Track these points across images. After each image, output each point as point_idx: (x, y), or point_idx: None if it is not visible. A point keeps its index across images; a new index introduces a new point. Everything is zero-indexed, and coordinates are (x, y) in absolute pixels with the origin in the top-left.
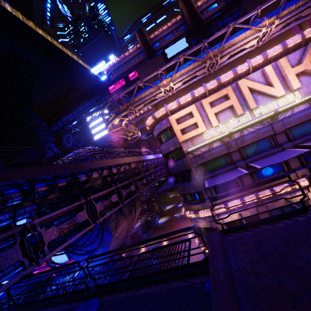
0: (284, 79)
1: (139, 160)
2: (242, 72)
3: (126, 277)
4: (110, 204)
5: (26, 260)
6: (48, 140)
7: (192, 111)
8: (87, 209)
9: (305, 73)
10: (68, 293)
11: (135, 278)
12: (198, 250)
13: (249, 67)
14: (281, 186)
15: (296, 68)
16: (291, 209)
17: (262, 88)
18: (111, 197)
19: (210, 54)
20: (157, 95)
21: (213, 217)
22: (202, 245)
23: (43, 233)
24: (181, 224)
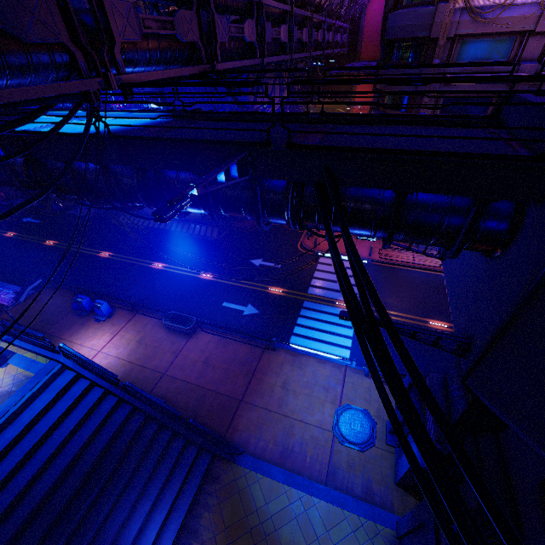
0: None
1: None
2: None
3: None
4: (274, 43)
5: (203, 49)
6: None
7: None
8: (257, 22)
9: None
10: (276, 113)
11: (383, 116)
12: None
13: None
14: None
15: None
16: None
17: None
18: (281, 28)
19: None
20: None
21: (543, 65)
22: None
23: (215, 17)
24: None
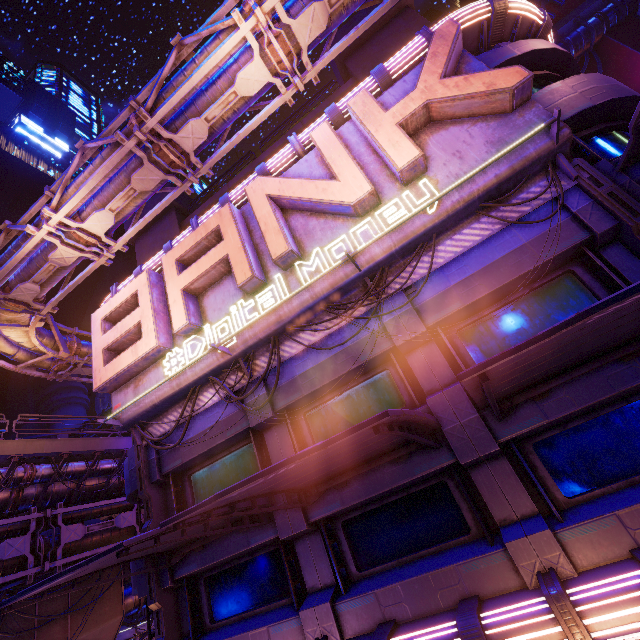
0: (380, 156)
1: (76, 449)
2: (284, 169)
3: None
4: None
5: None
6: (70, 399)
7: (138, 291)
8: None
9: (444, 117)
10: None
11: None
12: None
13: (295, 151)
14: (420, 638)
15: (397, 107)
16: None
17: (305, 189)
18: None
19: (133, 122)
20: (52, 256)
21: None
22: None
23: None
24: None
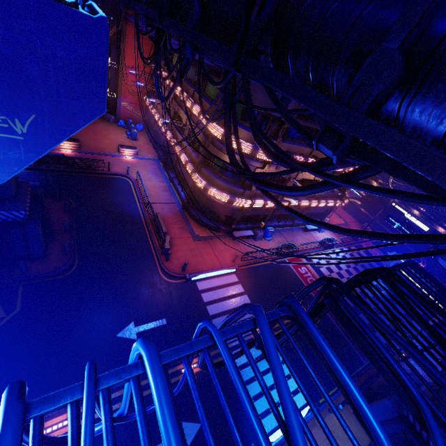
0: None
1: None
2: None
3: (27, 205)
4: None
5: None
6: None
7: None
8: None
9: None
10: None
11: None
12: (153, 184)
13: None
14: None
15: None
16: (306, 183)
17: None
18: None
19: None
20: None
21: None
22: (214, 188)
23: None
24: (93, 125)
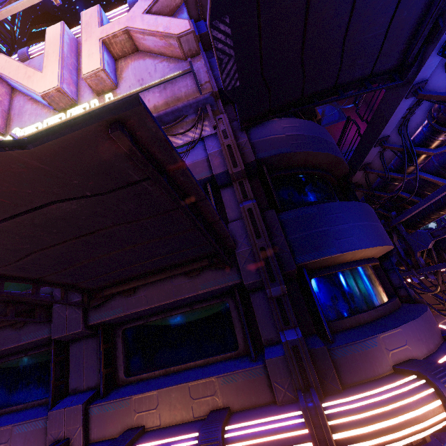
0: None
1: None
2: None
3: None
4: None
5: None
6: None
7: None
8: None
9: (145, 49)
10: None
11: None
12: None
13: None
14: None
15: (108, 26)
16: None
17: (18, 72)
18: None
19: None
20: None
21: None
22: None
23: None
24: None
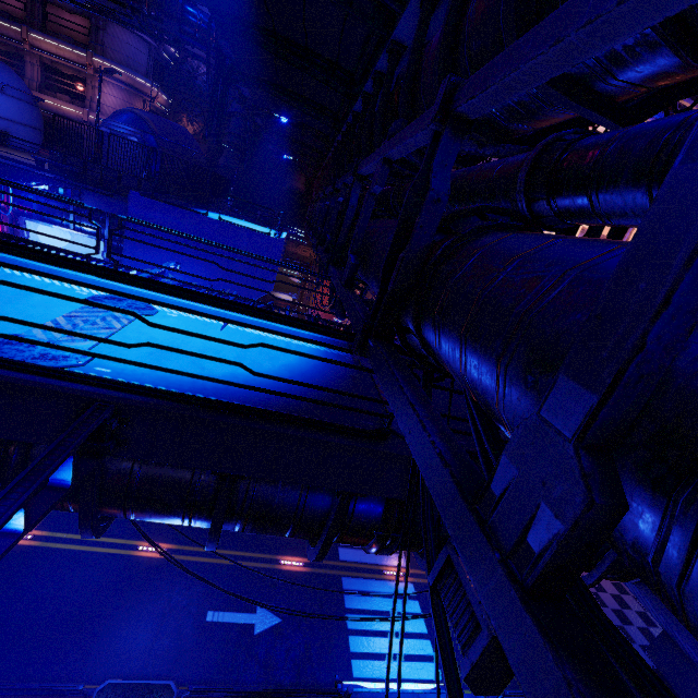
0: None
1: None
2: None
3: None
4: None
5: None
6: None
7: None
8: None
9: None
10: None
11: None
12: None
13: None
14: None
15: None
16: None
17: None
18: None
19: None
20: None
21: None
22: None
23: None
24: None
